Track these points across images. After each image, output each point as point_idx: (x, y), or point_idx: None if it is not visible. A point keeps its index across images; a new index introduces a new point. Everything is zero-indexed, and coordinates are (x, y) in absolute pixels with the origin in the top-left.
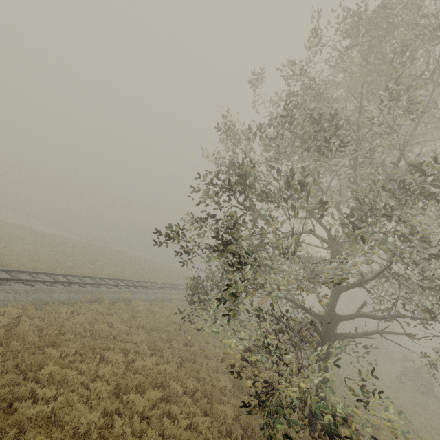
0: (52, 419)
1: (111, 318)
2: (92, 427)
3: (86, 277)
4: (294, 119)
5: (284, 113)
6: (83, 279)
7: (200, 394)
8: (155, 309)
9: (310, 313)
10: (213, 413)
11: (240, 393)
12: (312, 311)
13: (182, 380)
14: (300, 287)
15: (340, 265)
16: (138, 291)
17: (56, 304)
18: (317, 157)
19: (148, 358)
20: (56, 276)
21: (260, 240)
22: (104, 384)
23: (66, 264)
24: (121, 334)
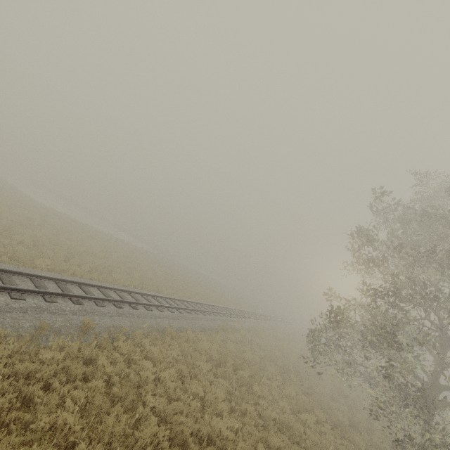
0: (278, 420)
1: (243, 347)
2: (301, 431)
3: (203, 304)
4: (435, 252)
5: (404, 215)
6: (203, 306)
7: (330, 423)
8: (257, 340)
9: (414, 377)
10: (349, 440)
11: (353, 429)
12: (416, 376)
13: (317, 410)
14: (446, 376)
15: (445, 344)
16: (236, 320)
17: (214, 333)
18: (448, 278)
19: (290, 388)
20: (190, 303)
21: (384, 318)
22: (286, 404)
23: (179, 287)
24: (258, 363)
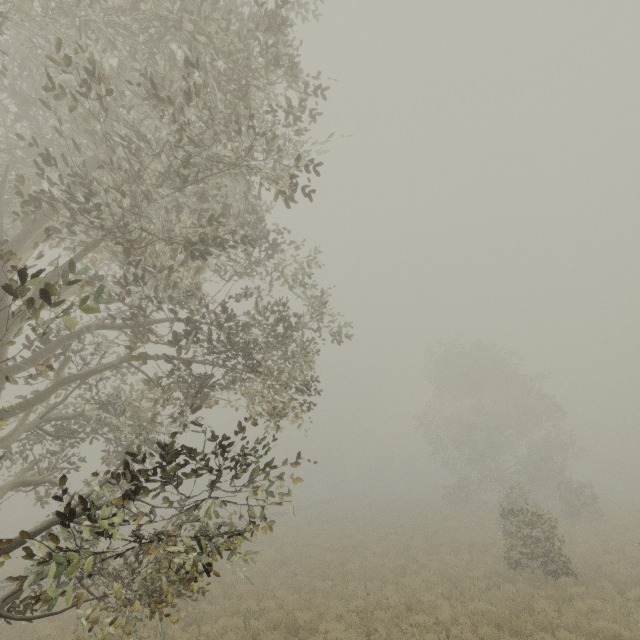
0: None
1: None
2: None
3: None
4: None
5: None
6: None
7: None
8: None
9: None
10: None
11: None
12: None
13: None
14: None
15: None
16: None
17: None
18: None
19: None
20: None
21: None
22: None
23: None
24: None
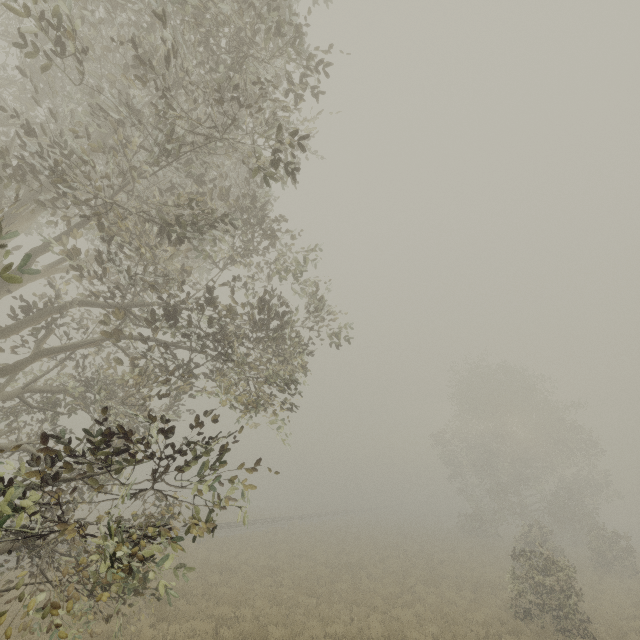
0: None
1: None
2: None
3: None
4: None
5: None
6: None
7: None
8: None
9: None
10: None
11: None
12: None
13: None
14: None
15: None
16: None
17: None
18: None
19: None
20: None
21: None
22: None
23: None
24: None
